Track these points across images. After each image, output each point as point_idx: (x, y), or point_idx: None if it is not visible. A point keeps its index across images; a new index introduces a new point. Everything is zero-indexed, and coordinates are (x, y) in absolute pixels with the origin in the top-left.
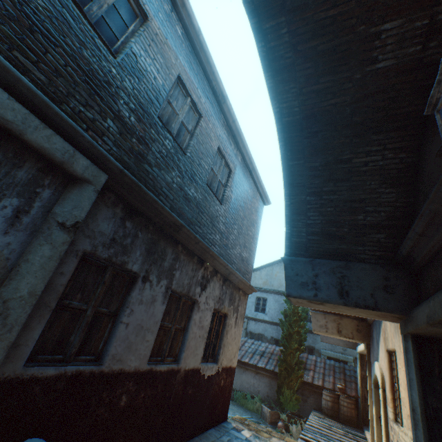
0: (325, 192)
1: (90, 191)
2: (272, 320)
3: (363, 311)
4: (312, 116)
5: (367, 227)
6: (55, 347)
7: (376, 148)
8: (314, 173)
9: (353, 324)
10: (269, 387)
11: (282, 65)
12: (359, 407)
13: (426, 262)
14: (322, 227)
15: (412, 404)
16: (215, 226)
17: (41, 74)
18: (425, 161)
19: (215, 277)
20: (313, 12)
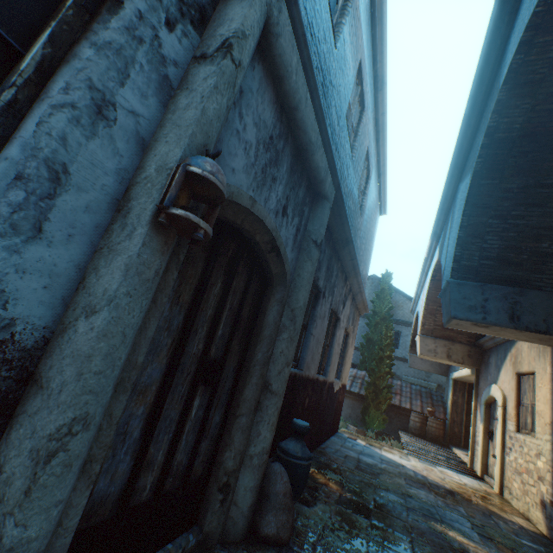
0: (512, 216)
1: (327, 209)
2: None
3: (528, 335)
4: (531, 135)
5: (550, 256)
6: None
7: None
8: (506, 195)
9: (465, 349)
10: (352, 409)
11: (529, 79)
12: (446, 429)
13: None
14: (499, 252)
15: None
16: (355, 241)
17: None
18: None
19: (349, 296)
20: None
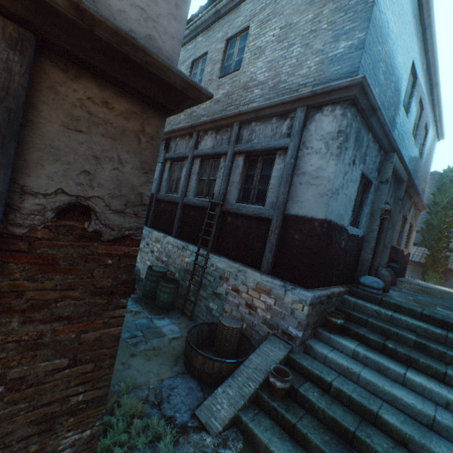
0: None
1: (404, 185)
2: None
3: None
4: None
5: None
6: None
7: None
8: None
9: None
10: (413, 272)
11: None
12: None
13: None
14: None
15: None
16: (416, 176)
17: None
18: None
19: (412, 205)
20: None
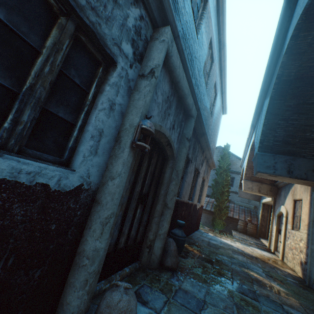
0: (291, 119)
1: (193, 122)
2: None
3: (297, 181)
4: (300, 78)
5: (310, 140)
6: None
7: None
8: (288, 108)
9: (268, 187)
10: (207, 218)
11: (297, 52)
12: (257, 229)
13: None
14: (283, 138)
15: (313, 219)
16: (208, 131)
17: None
18: None
19: (205, 160)
20: None
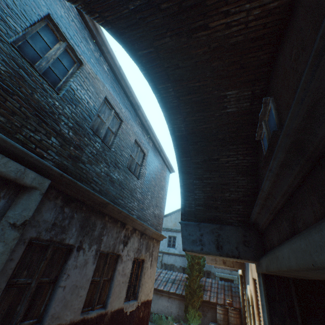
0: (205, 178)
1: (36, 195)
2: (180, 253)
3: (232, 258)
4: (193, 133)
5: (232, 201)
6: (3, 319)
7: (232, 153)
8: (197, 165)
9: None
10: (179, 308)
11: (172, 105)
12: (242, 316)
13: (265, 228)
14: (204, 201)
15: (264, 323)
16: (133, 196)
17: (1, 116)
18: (260, 164)
19: (134, 234)
20: (187, 83)
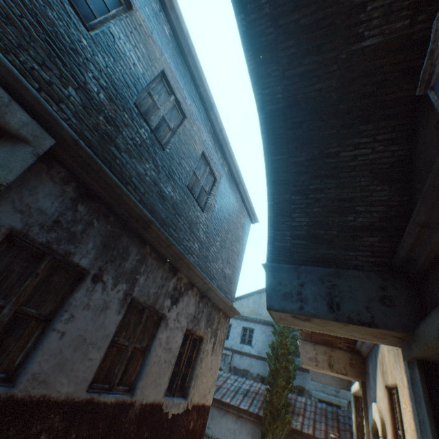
0: (311, 190)
1: (26, 152)
2: (259, 354)
3: (358, 330)
4: (296, 104)
5: (359, 229)
6: None
7: (364, 139)
8: (299, 168)
9: (346, 357)
10: (252, 435)
11: (264, 42)
12: None
13: (430, 264)
14: (309, 230)
15: None
16: (194, 233)
17: None
18: (419, 151)
19: (191, 291)
20: None
